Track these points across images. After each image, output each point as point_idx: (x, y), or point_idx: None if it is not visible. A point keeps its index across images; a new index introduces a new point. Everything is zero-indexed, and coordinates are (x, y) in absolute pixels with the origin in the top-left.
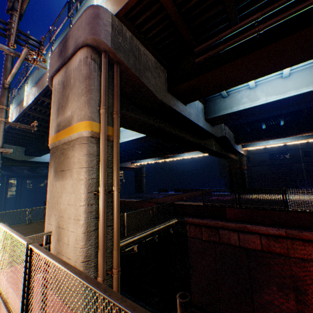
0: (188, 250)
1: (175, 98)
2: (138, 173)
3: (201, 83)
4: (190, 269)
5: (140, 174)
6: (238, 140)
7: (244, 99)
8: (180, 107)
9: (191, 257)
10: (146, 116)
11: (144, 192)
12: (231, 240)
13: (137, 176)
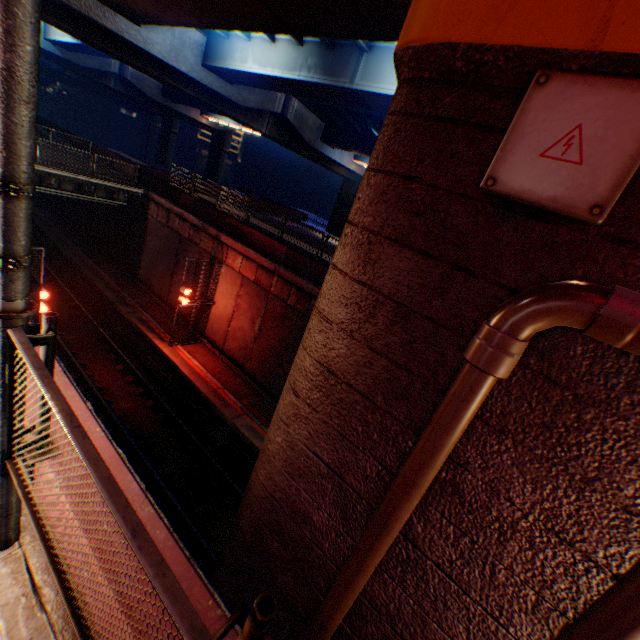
0: (147, 229)
1: (108, 8)
2: (216, 142)
3: (121, 2)
4: (145, 248)
5: (219, 145)
6: (326, 138)
7: (239, 55)
8: (120, 27)
9: (148, 237)
10: (69, 19)
11: (217, 182)
12: (175, 226)
13: (214, 147)
